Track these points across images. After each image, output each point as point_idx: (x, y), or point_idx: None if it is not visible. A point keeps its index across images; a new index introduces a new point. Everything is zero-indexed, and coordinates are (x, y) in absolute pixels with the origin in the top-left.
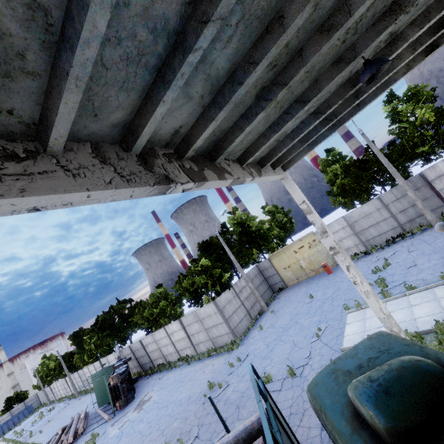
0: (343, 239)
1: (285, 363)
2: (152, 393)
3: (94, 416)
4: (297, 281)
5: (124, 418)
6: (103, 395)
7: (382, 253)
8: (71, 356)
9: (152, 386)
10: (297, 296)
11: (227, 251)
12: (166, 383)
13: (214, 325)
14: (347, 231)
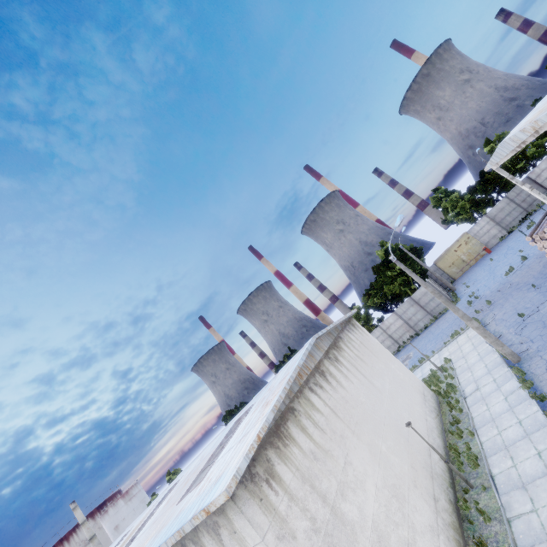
0: (489, 230)
1: (519, 255)
2: (404, 357)
3: None
4: (462, 272)
5: None
6: None
7: (522, 226)
8: None
9: None
10: (475, 271)
11: (413, 256)
12: (411, 348)
13: (431, 299)
14: (491, 224)
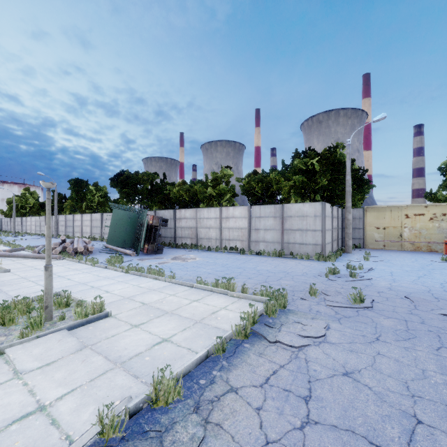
0: None
1: None
2: (192, 256)
3: (98, 250)
4: (383, 247)
5: (159, 260)
6: (116, 236)
7: None
8: (64, 199)
9: (187, 253)
10: (401, 255)
11: (348, 167)
12: (212, 256)
13: (302, 228)
14: None
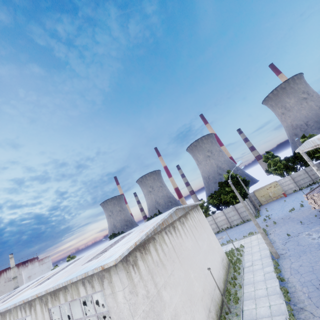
0: (289, 184)
1: (299, 203)
2: (219, 237)
3: None
4: (267, 202)
5: None
6: None
7: (308, 188)
8: None
9: None
10: (274, 204)
11: (243, 184)
12: (225, 233)
13: (244, 210)
14: (291, 181)
